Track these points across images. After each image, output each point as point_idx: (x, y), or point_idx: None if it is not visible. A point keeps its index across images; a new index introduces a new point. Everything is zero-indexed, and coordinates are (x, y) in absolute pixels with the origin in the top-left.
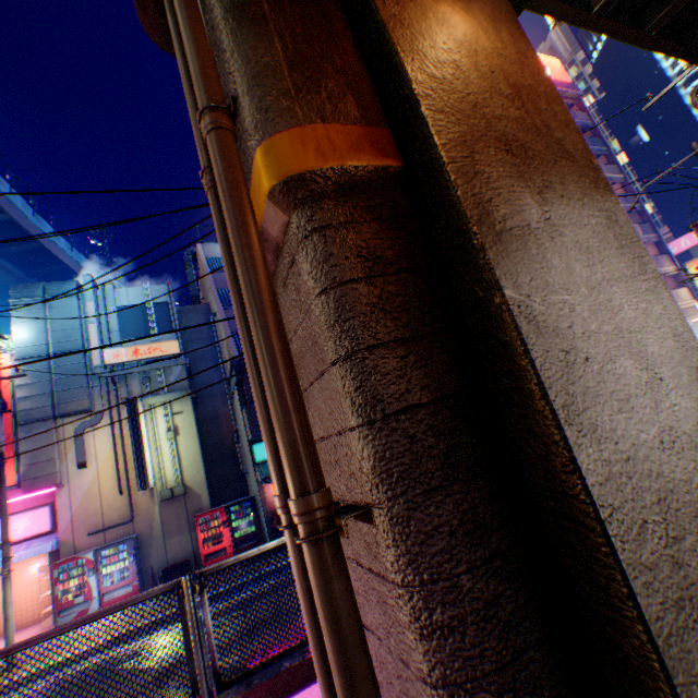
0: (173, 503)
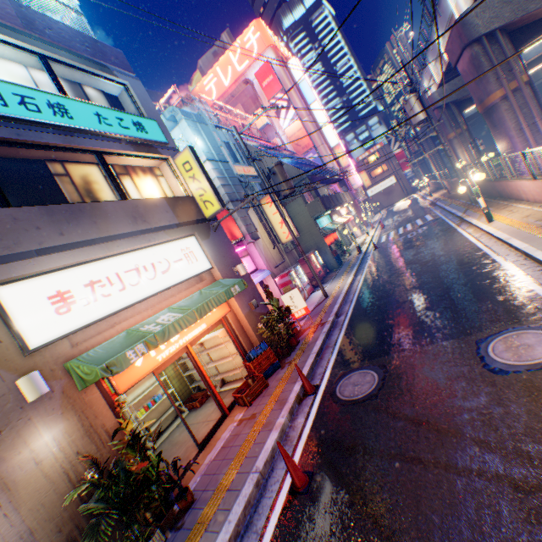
0: (289, 255)
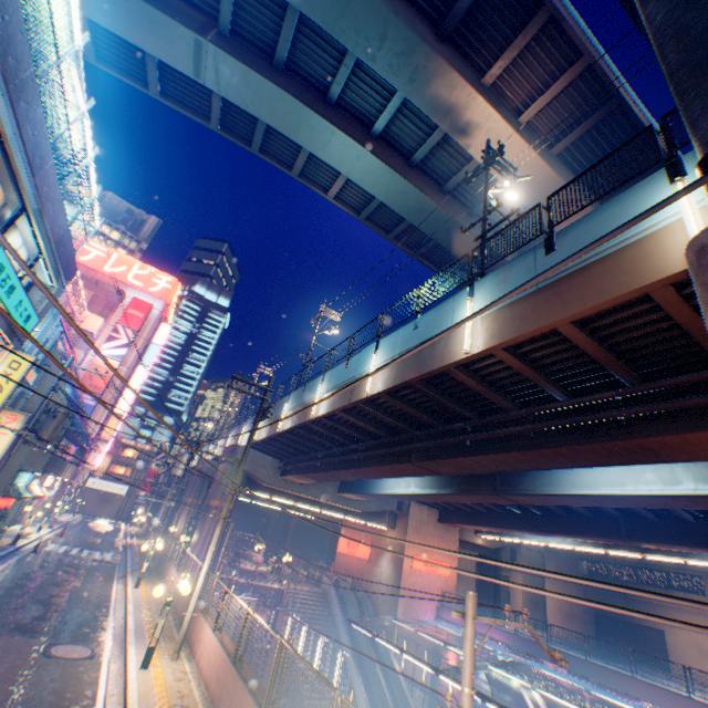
0: None
